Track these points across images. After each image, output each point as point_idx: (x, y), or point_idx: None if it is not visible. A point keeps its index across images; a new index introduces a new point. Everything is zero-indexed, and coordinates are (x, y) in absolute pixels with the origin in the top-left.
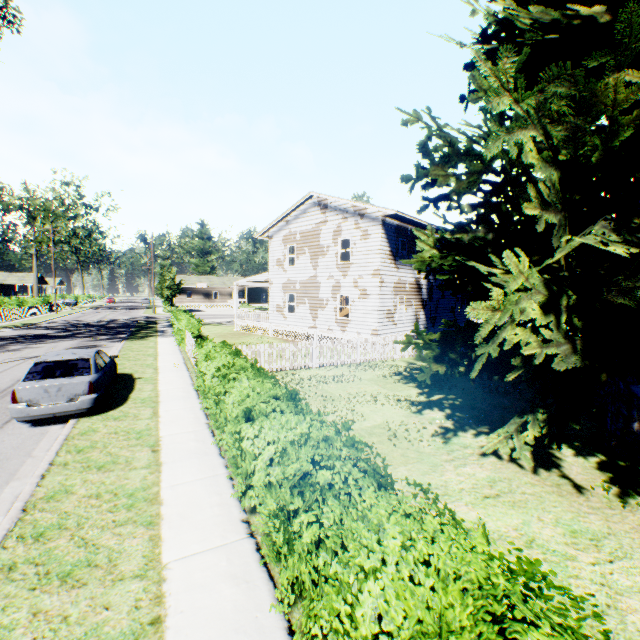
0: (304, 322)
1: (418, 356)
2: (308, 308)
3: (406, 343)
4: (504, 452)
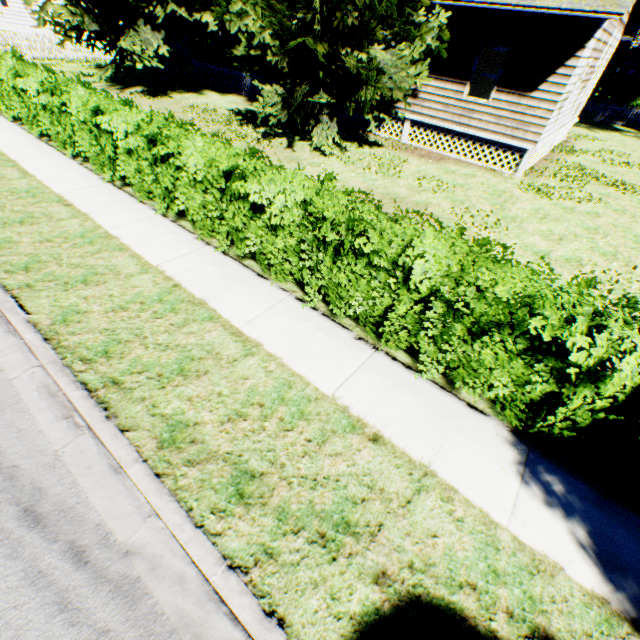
0: (24, 21)
1: (56, 32)
2: (21, 2)
3: (44, 22)
4: (98, 82)
